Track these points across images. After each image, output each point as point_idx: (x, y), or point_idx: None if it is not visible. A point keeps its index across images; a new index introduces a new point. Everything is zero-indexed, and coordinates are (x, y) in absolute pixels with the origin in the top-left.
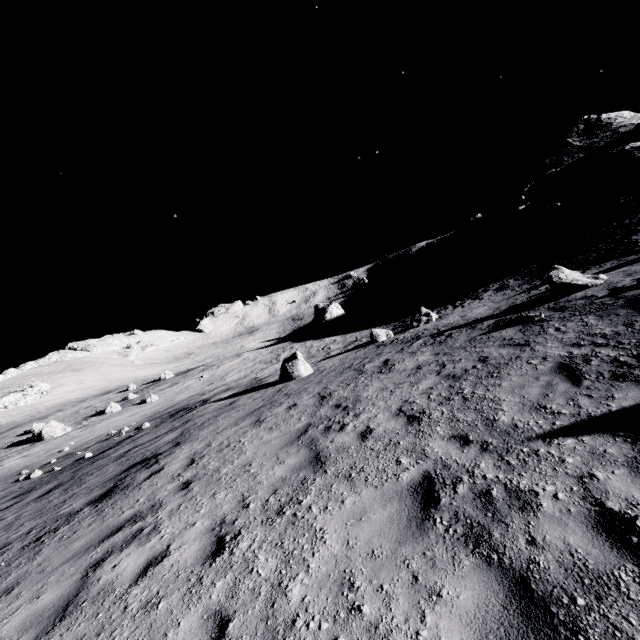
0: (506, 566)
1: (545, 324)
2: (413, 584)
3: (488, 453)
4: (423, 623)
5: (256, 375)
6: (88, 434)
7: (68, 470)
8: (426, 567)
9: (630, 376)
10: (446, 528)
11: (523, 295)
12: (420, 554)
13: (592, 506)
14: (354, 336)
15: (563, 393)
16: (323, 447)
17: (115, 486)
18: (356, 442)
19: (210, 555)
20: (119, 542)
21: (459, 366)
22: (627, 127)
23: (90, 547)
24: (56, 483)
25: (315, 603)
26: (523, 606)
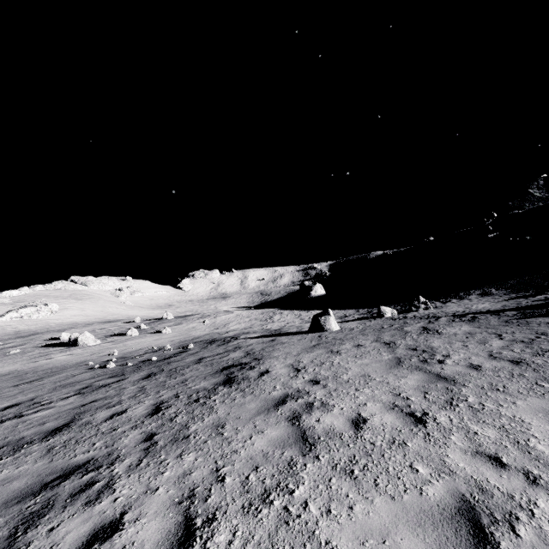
0: None
1: None
2: None
3: None
4: None
5: (263, 327)
6: (124, 347)
7: (145, 366)
8: None
9: None
10: None
11: (523, 299)
12: None
13: None
14: (341, 312)
15: None
16: (438, 371)
17: (230, 377)
18: (472, 371)
19: (415, 422)
20: (298, 408)
21: (519, 336)
22: None
23: (269, 409)
24: (147, 372)
25: None
26: None
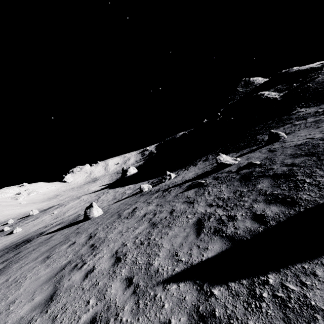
0: None
1: (206, 188)
2: None
3: (134, 296)
4: None
5: (81, 212)
6: None
7: None
8: None
9: (220, 232)
10: None
11: (210, 166)
12: None
13: None
14: (139, 185)
15: (189, 243)
16: (61, 285)
17: None
18: (80, 281)
19: None
20: None
21: (160, 216)
22: (260, 84)
23: None
24: None
25: None
26: None
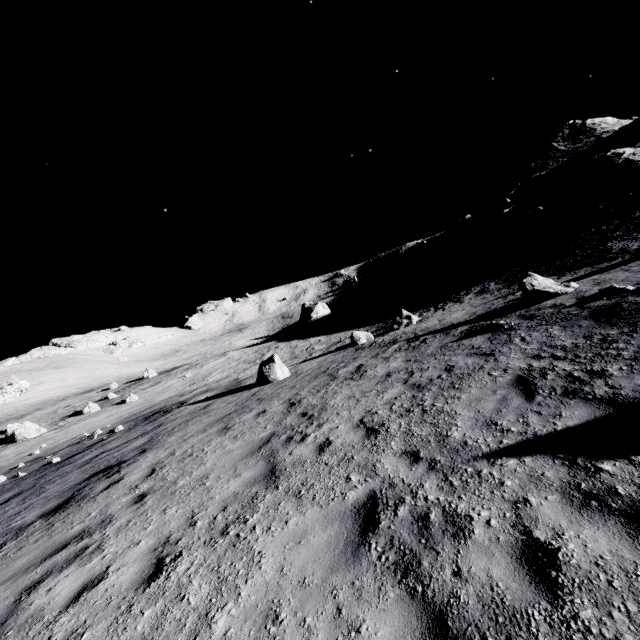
0: (428, 600)
1: (513, 333)
2: (336, 618)
3: (434, 472)
4: None
5: (238, 376)
6: (62, 436)
7: (32, 476)
8: (352, 599)
9: (580, 393)
10: (379, 555)
11: (500, 300)
12: (349, 584)
13: (520, 535)
14: (338, 337)
15: (515, 409)
16: (281, 460)
17: (72, 497)
18: (313, 455)
19: (146, 579)
20: (61, 561)
21: (426, 375)
22: (610, 133)
23: (31, 566)
24: (17, 491)
25: (237, 637)
26: None
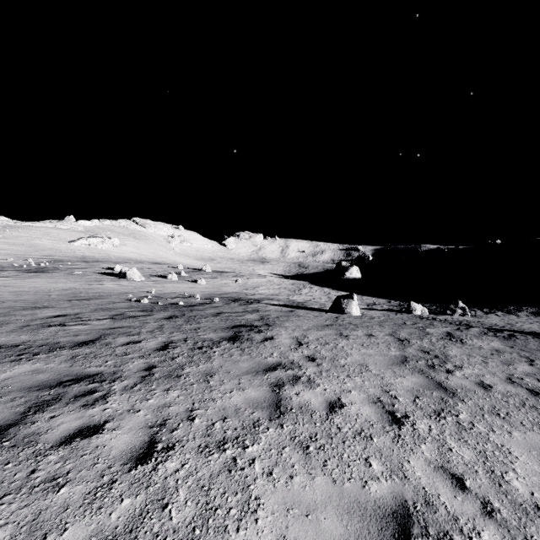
0: None
1: None
2: None
3: None
4: None
5: (288, 297)
6: (162, 288)
7: (171, 308)
8: None
9: None
10: None
11: None
12: None
13: None
14: (371, 300)
15: None
16: (441, 380)
17: (237, 335)
18: (479, 389)
19: (391, 421)
20: (284, 378)
21: None
22: None
23: (258, 371)
24: (171, 314)
25: None
26: None
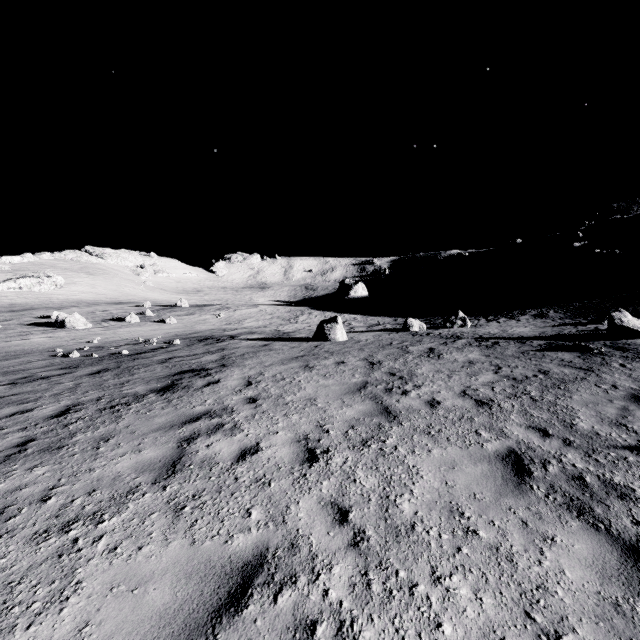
0: (615, 535)
1: (607, 358)
2: (524, 527)
3: (573, 448)
4: (543, 556)
5: (277, 328)
6: (112, 335)
7: (108, 359)
8: (533, 518)
9: None
10: (545, 494)
11: (570, 327)
12: (524, 507)
13: None
14: (376, 320)
15: None
16: (390, 404)
17: (174, 384)
18: (425, 408)
19: (305, 460)
20: (203, 428)
21: (518, 371)
22: None
23: (174, 425)
24: (102, 367)
25: (429, 518)
26: (639, 566)
